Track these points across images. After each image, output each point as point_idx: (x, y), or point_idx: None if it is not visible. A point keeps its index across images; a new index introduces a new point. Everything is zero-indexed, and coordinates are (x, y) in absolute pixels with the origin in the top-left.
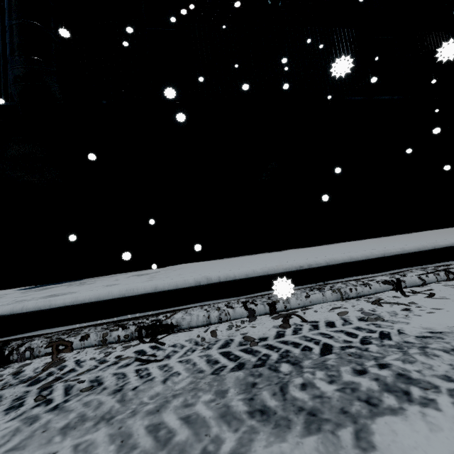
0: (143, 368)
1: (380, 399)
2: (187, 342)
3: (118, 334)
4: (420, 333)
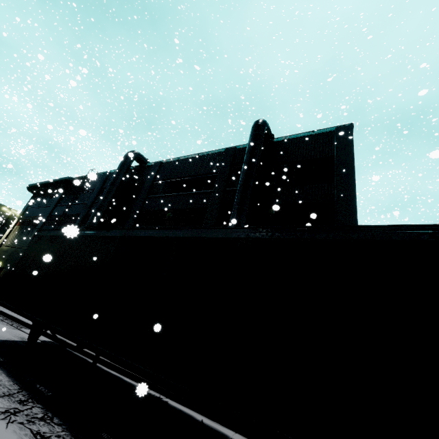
0: None
1: None
2: None
3: None
4: None
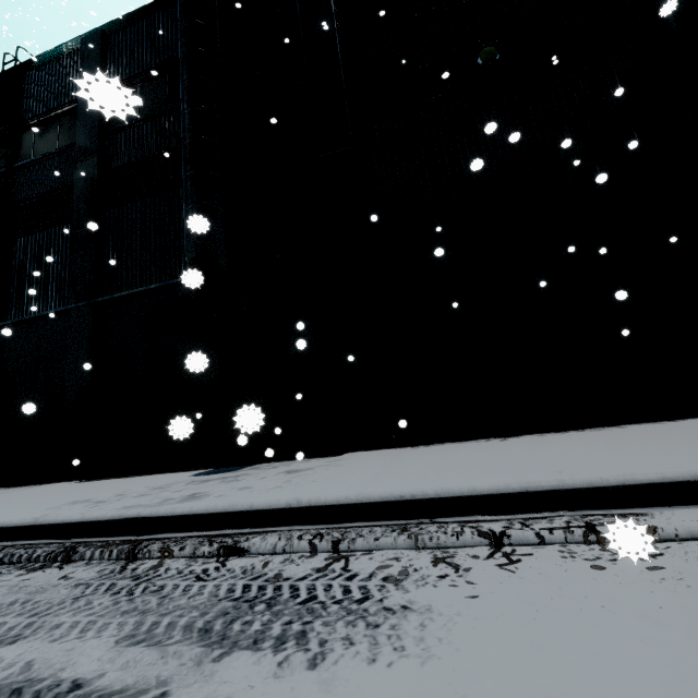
0: (192, 584)
1: (264, 642)
2: (239, 569)
3: (205, 550)
4: (393, 605)
